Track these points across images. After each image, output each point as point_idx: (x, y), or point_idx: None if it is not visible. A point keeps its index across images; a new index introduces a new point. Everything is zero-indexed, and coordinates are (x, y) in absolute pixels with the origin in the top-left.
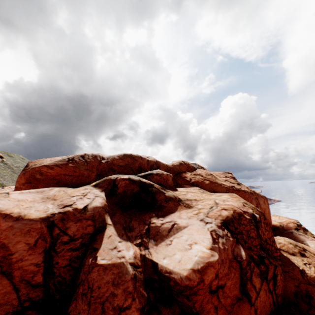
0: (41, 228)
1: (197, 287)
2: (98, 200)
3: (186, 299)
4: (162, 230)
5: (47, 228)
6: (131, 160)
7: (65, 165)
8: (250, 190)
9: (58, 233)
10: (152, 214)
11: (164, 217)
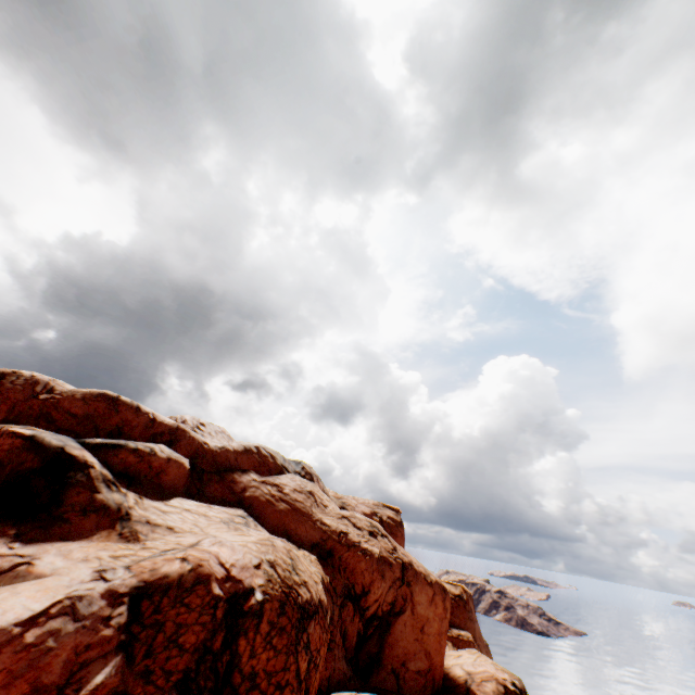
0: None
1: None
2: None
3: None
4: None
5: None
6: (106, 407)
7: None
8: (389, 555)
9: None
10: (9, 529)
11: (31, 543)
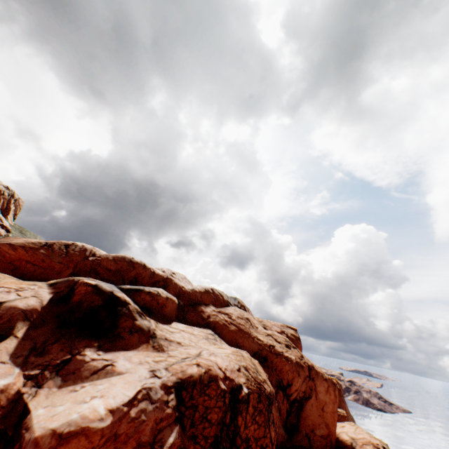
0: None
1: None
2: (29, 301)
3: None
4: (87, 368)
5: None
6: (127, 265)
7: (34, 249)
8: (301, 361)
9: None
10: (94, 342)
11: (108, 352)
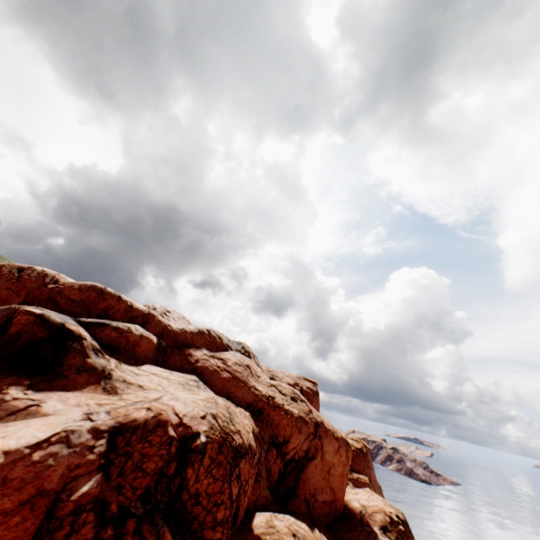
0: None
1: None
2: None
3: None
4: (4, 408)
5: None
6: (96, 296)
7: None
8: (306, 416)
9: None
10: (25, 380)
11: (40, 391)
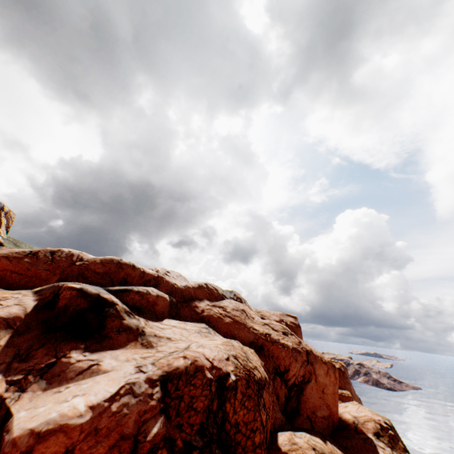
0: None
1: None
2: (11, 309)
3: None
4: (72, 369)
5: None
6: (115, 267)
7: (18, 259)
8: (298, 346)
9: None
10: (80, 344)
11: (94, 352)
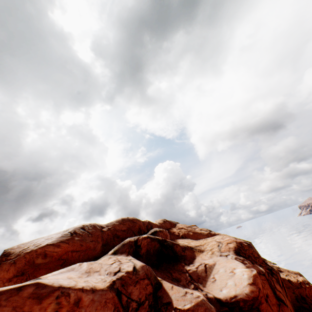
0: (112, 297)
1: (259, 295)
2: (137, 261)
3: (257, 311)
4: (200, 272)
5: (117, 296)
6: (131, 223)
7: (71, 240)
8: None
9: (126, 299)
10: (182, 263)
11: (192, 263)
